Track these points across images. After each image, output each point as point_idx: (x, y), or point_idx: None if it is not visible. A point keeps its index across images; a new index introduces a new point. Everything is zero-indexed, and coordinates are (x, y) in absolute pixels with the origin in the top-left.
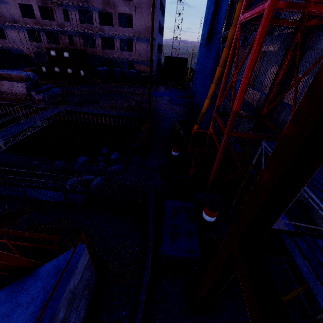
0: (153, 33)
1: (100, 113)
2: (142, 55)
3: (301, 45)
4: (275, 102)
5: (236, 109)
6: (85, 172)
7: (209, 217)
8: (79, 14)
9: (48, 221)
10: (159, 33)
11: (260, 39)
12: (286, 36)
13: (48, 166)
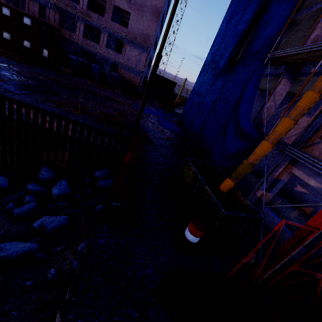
0: (173, 16)
1: (52, 111)
2: (131, 61)
3: None
4: None
5: None
6: None
7: None
8: None
9: None
10: (154, 47)
11: None
12: None
13: None
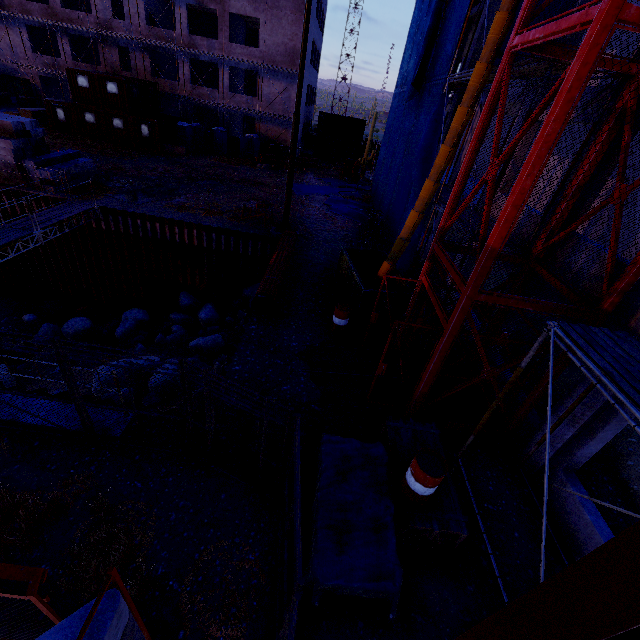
0: (304, 60)
1: (180, 219)
2: (274, 105)
3: (633, 114)
4: (566, 231)
5: (497, 244)
6: (138, 346)
7: (422, 487)
8: (146, 7)
9: (35, 480)
10: (312, 64)
11: (573, 91)
12: (592, 93)
13: (55, 327)
